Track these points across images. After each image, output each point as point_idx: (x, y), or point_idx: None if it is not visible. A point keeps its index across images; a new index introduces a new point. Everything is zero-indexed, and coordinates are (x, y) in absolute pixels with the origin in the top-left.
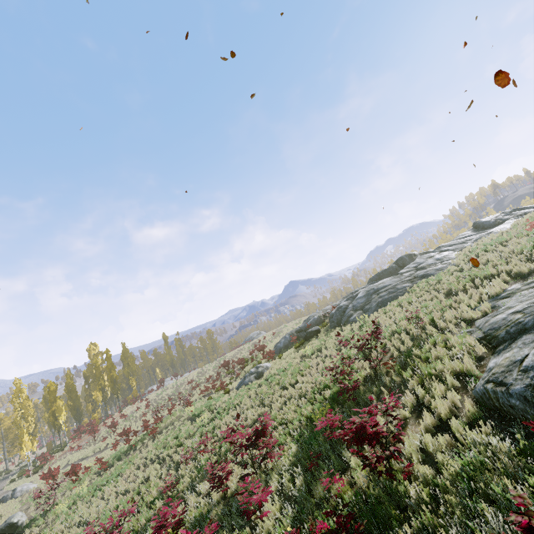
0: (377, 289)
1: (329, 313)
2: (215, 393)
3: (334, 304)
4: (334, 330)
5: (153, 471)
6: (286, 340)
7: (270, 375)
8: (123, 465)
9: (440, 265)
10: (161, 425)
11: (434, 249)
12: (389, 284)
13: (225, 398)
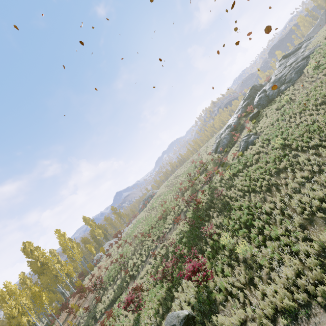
0: (279, 77)
1: (237, 119)
2: (217, 174)
3: (234, 117)
4: (276, 99)
5: (310, 156)
6: (228, 138)
7: (274, 121)
8: (233, 212)
9: (308, 52)
10: (203, 204)
11: (279, 66)
12: (283, 73)
13: (253, 149)
